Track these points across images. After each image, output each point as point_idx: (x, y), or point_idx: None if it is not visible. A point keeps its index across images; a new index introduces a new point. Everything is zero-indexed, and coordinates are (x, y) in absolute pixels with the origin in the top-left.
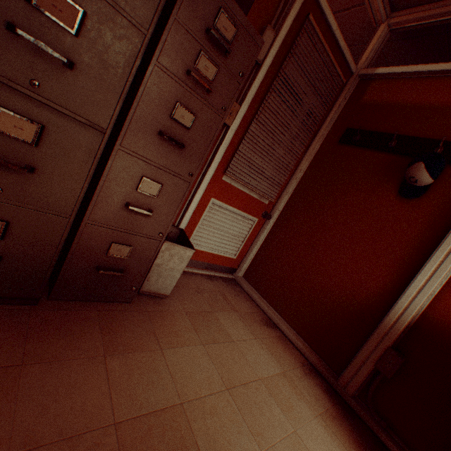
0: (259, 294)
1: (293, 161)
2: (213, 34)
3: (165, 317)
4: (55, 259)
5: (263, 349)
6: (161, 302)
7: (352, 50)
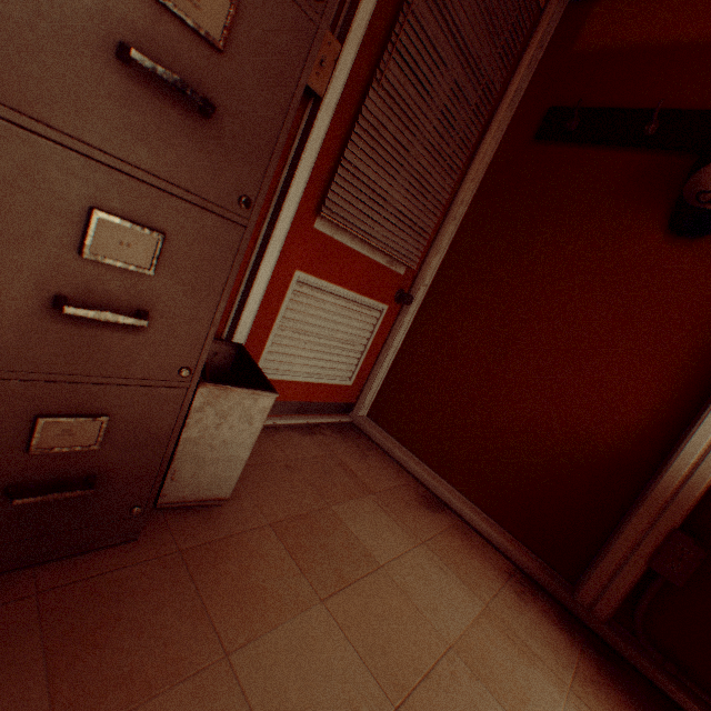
0: (403, 447)
1: (449, 184)
2: None
3: (228, 554)
4: None
5: (437, 566)
6: (214, 516)
7: None
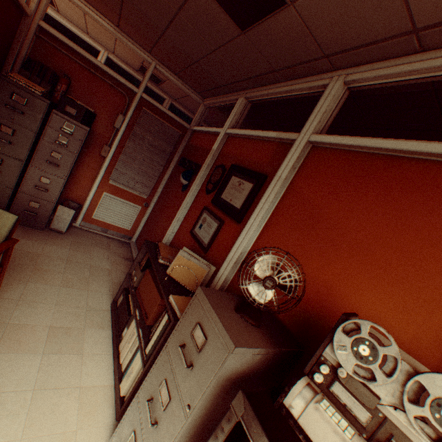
0: (137, 249)
1: (157, 175)
2: (63, 130)
3: (58, 239)
4: (8, 203)
5: (108, 262)
6: (61, 235)
7: (209, 112)
